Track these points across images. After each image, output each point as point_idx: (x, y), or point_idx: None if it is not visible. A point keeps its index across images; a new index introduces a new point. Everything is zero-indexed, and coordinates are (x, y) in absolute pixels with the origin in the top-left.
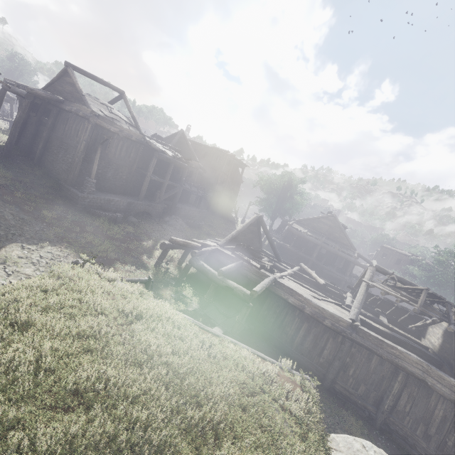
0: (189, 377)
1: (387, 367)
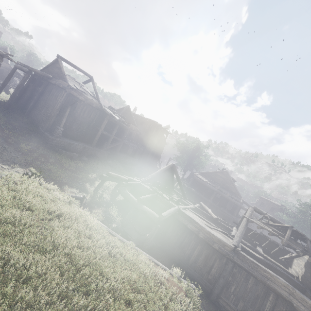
0: (85, 268)
1: (261, 287)
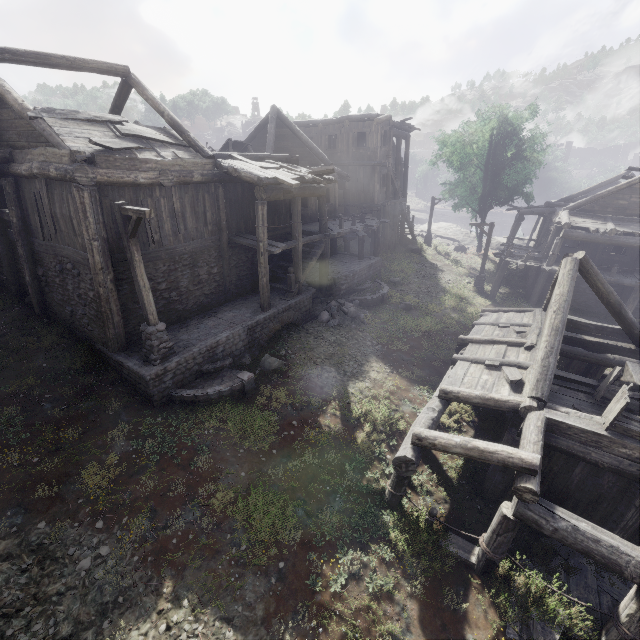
0: None
1: None
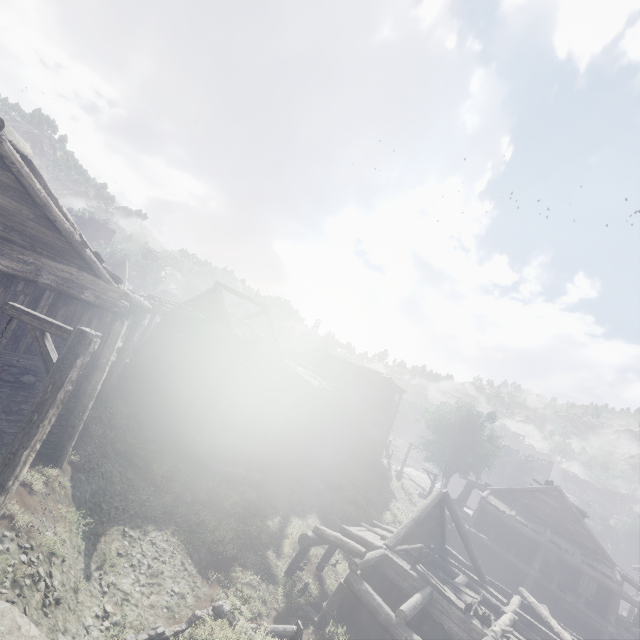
0: None
1: None
